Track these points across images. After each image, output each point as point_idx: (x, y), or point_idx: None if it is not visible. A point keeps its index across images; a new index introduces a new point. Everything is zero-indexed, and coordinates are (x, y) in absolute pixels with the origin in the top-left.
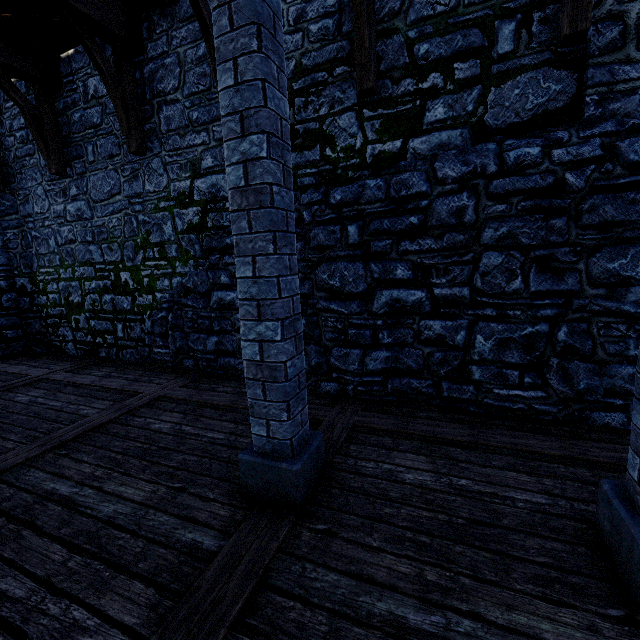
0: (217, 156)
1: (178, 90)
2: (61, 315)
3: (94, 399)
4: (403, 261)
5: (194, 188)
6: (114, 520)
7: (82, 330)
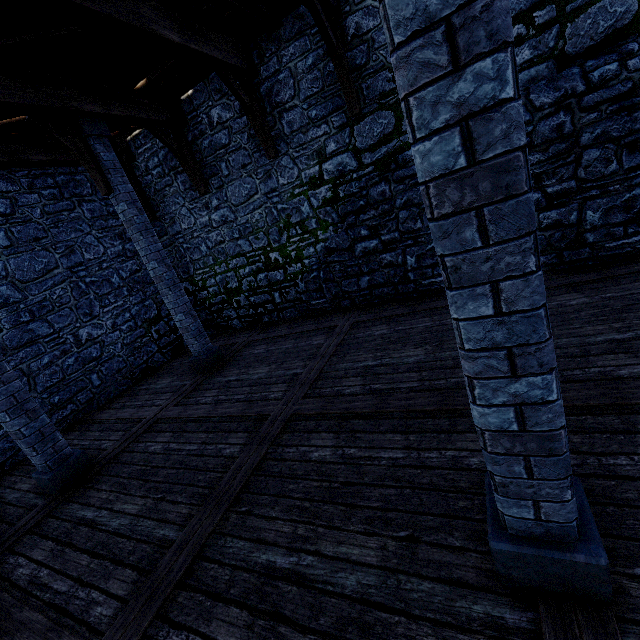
0: (339, 140)
1: (295, 98)
2: (223, 301)
3: (309, 337)
4: None
5: (323, 171)
6: (421, 361)
7: (244, 307)
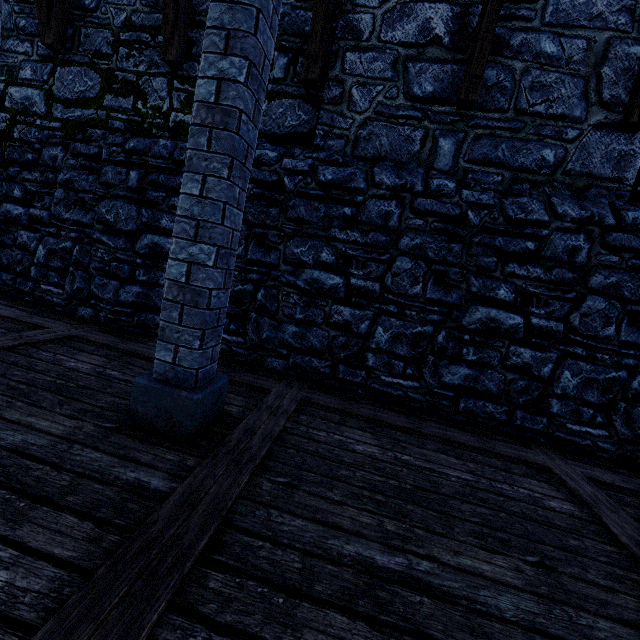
0: (37, 71)
1: None
2: None
3: None
4: (170, 214)
5: (7, 94)
6: None
7: None
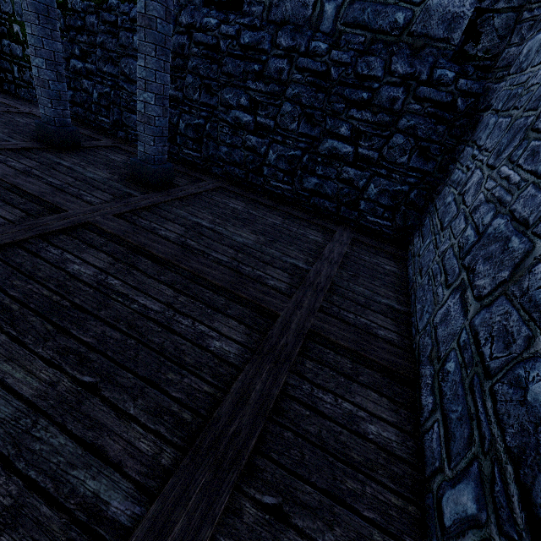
0: None
1: None
2: None
3: None
4: None
5: None
6: None
7: None
